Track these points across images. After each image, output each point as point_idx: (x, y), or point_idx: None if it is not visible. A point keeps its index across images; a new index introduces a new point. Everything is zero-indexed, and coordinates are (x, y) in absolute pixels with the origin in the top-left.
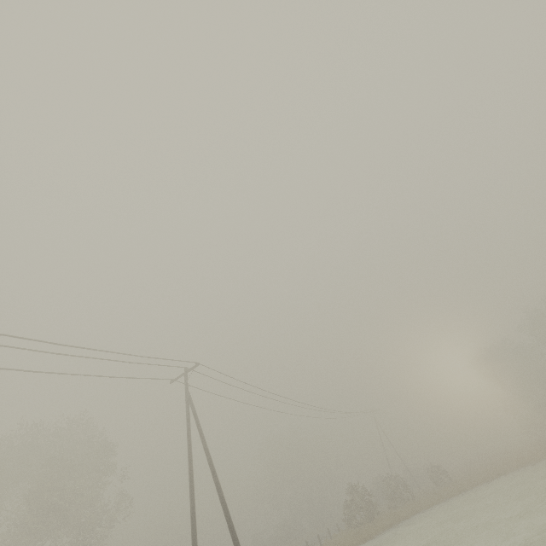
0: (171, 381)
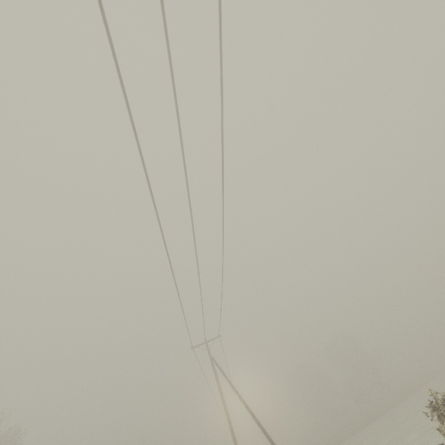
0: (192, 347)
